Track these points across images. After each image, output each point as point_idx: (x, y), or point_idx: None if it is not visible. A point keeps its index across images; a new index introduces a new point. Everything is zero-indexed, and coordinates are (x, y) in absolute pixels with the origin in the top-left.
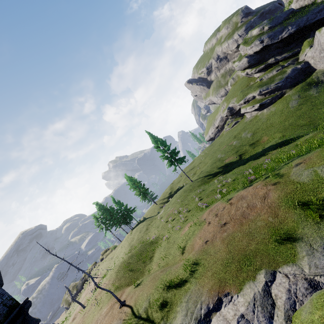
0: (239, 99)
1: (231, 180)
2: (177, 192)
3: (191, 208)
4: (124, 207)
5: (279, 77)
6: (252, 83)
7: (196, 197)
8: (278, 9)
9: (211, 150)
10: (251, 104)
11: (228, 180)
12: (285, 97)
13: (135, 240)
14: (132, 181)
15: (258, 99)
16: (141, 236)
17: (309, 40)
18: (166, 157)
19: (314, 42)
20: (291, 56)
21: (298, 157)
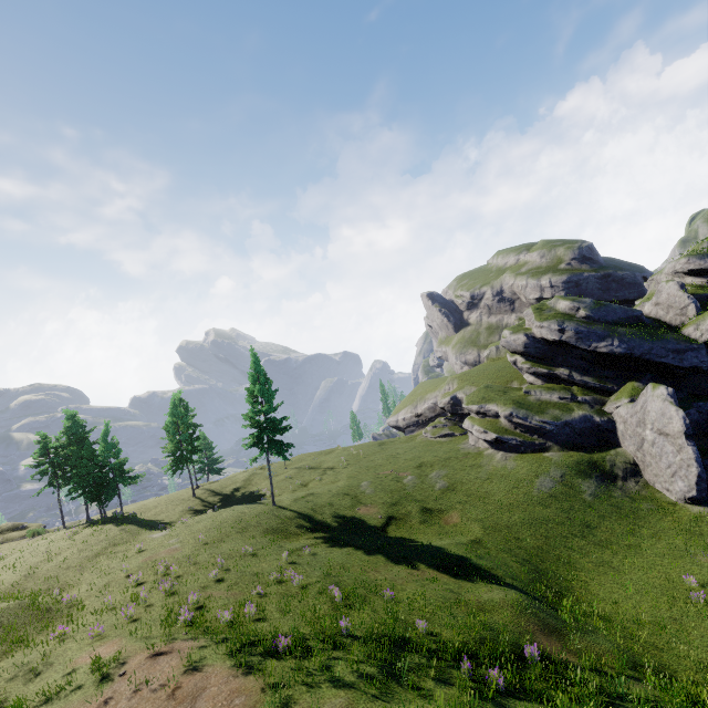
0: (473, 400)
1: (298, 583)
2: (233, 507)
3: (184, 588)
4: (117, 460)
5: (555, 413)
6: (516, 385)
7: (216, 568)
8: (635, 287)
9: (371, 455)
10: (485, 425)
11: (294, 578)
12: (542, 458)
13: (53, 564)
14: (178, 417)
15: (500, 426)
16: (71, 563)
17: (637, 385)
18: (255, 423)
19: (638, 398)
20: (597, 390)
21: (363, 687)
